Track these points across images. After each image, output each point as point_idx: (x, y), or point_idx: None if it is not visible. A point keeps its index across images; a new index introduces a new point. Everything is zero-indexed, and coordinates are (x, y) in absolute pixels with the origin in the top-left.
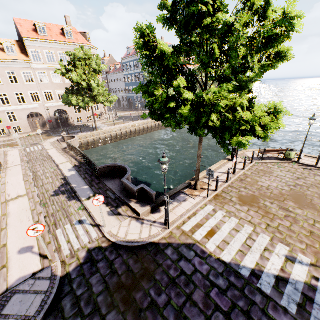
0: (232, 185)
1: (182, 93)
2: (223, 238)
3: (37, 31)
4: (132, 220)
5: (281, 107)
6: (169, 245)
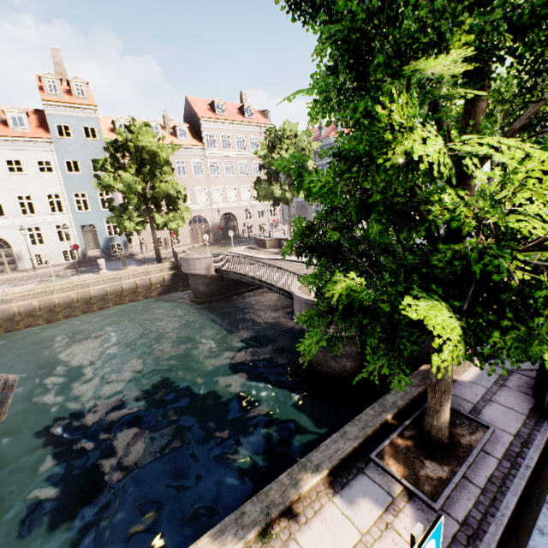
0: None
1: None
2: None
3: (215, 110)
4: None
5: None
6: None
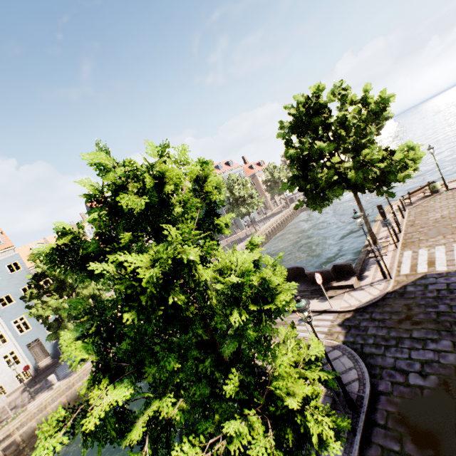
0: (407, 232)
1: (340, 166)
2: (444, 260)
3: None
4: (350, 293)
5: (412, 143)
6: (404, 286)
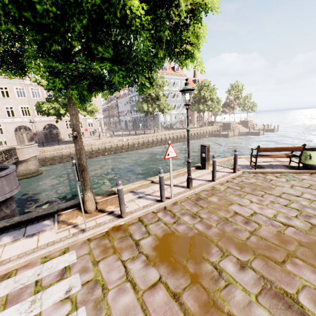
0: (170, 208)
1: None
2: None
3: None
4: None
5: None
6: None
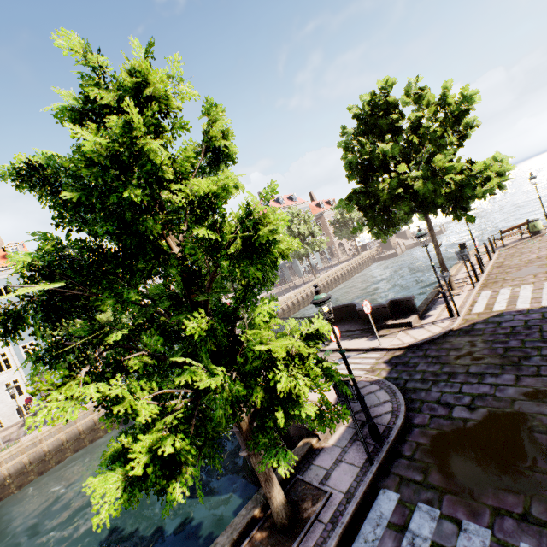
0: (492, 273)
1: (407, 175)
2: (529, 298)
3: None
4: (406, 331)
5: (500, 155)
6: (473, 324)
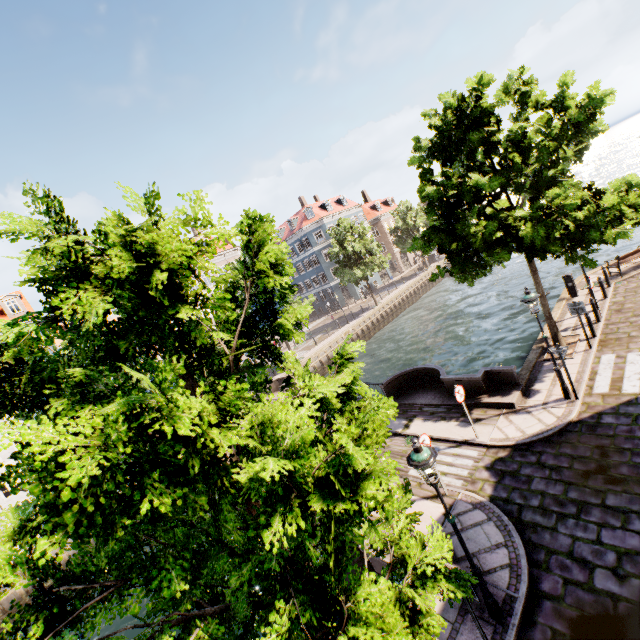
0: (610, 322)
1: (509, 214)
2: None
3: None
4: (508, 416)
5: (636, 178)
6: (599, 414)
